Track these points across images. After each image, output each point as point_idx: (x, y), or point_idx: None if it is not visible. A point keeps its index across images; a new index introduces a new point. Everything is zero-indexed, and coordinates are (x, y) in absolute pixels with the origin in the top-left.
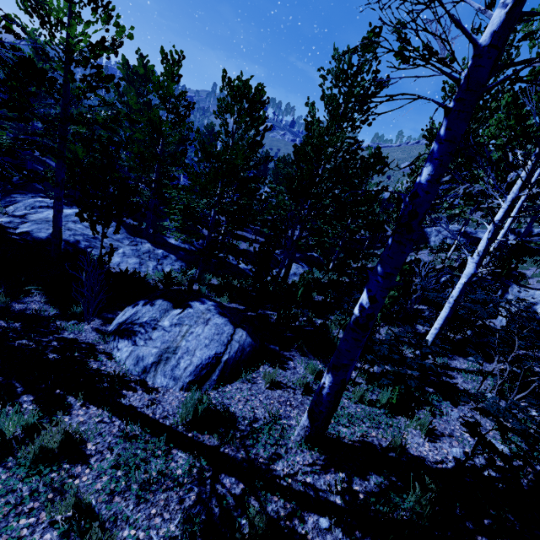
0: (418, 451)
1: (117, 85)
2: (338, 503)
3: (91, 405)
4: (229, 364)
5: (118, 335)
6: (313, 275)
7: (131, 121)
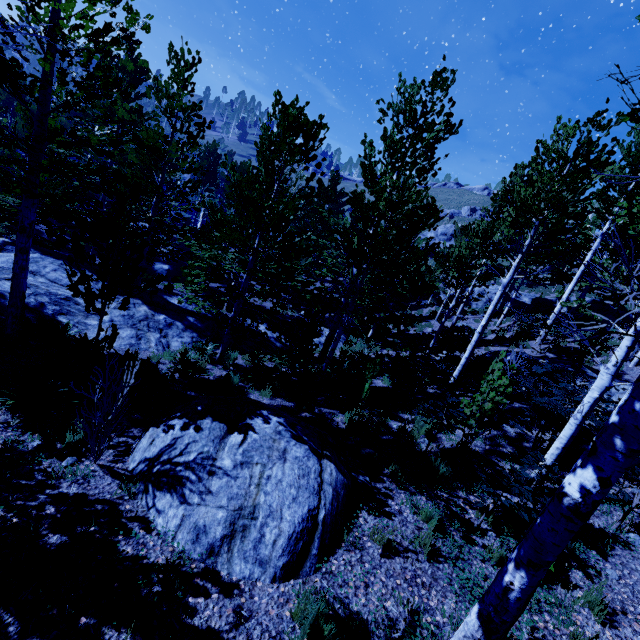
0: None
1: (125, 95)
2: None
3: None
4: (327, 525)
5: (151, 483)
6: (352, 345)
7: (140, 145)
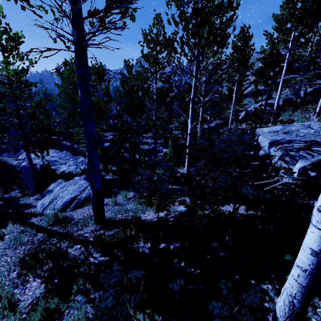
0: (146, 217)
1: (35, 86)
2: (91, 240)
3: (15, 224)
4: (81, 200)
5: (41, 198)
6: None
7: (47, 100)
